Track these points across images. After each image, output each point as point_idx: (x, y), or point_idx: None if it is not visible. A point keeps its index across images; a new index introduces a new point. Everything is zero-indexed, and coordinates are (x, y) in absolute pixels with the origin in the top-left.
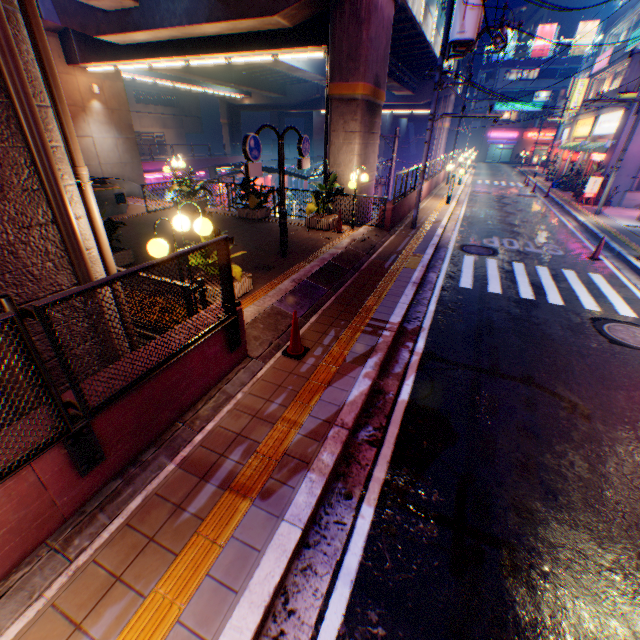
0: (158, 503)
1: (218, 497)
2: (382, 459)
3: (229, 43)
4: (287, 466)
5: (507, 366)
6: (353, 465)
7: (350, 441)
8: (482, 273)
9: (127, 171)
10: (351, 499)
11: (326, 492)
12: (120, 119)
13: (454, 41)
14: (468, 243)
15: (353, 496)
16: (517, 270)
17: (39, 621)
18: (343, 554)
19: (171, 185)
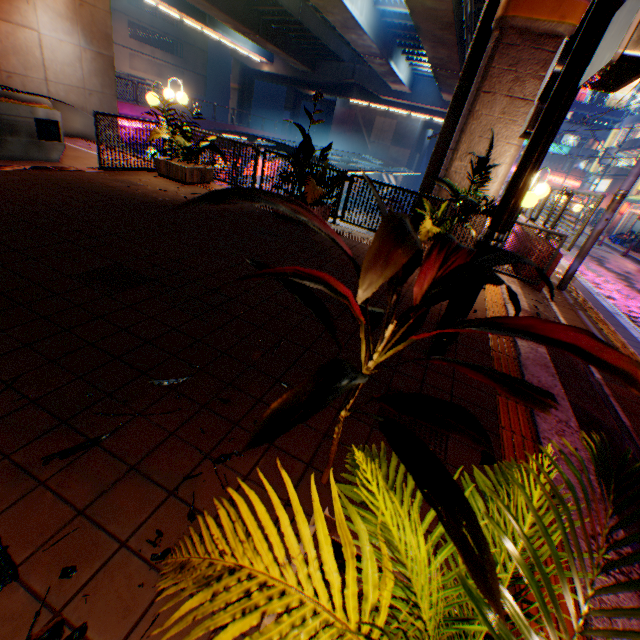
0: None
1: None
2: None
3: None
4: None
5: None
6: None
7: None
8: None
9: (91, 103)
10: None
11: None
12: (92, 19)
13: None
14: None
15: None
16: None
17: None
18: None
19: (156, 142)
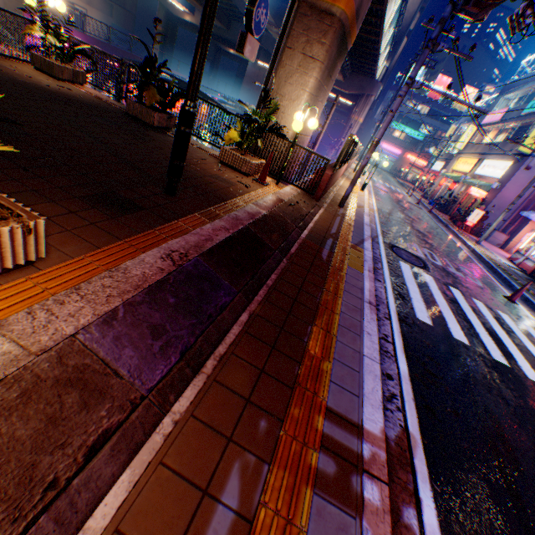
0: None
1: None
2: None
3: None
4: None
5: None
6: None
7: None
8: (430, 297)
9: None
10: None
11: None
12: None
13: None
14: (395, 243)
15: None
16: (460, 300)
17: None
18: None
19: None
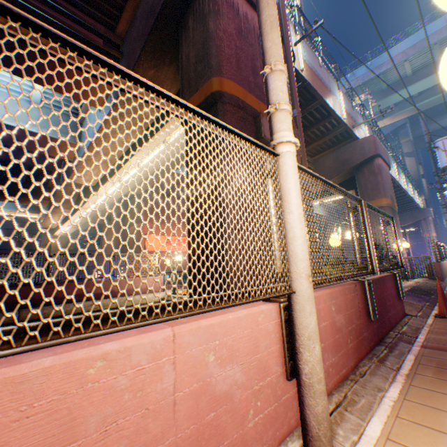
0: (431, 358)
1: None
2: None
3: None
4: None
5: None
6: None
7: None
8: None
9: None
10: None
11: None
12: None
13: (443, 167)
14: None
15: None
16: None
17: (409, 389)
18: None
19: None
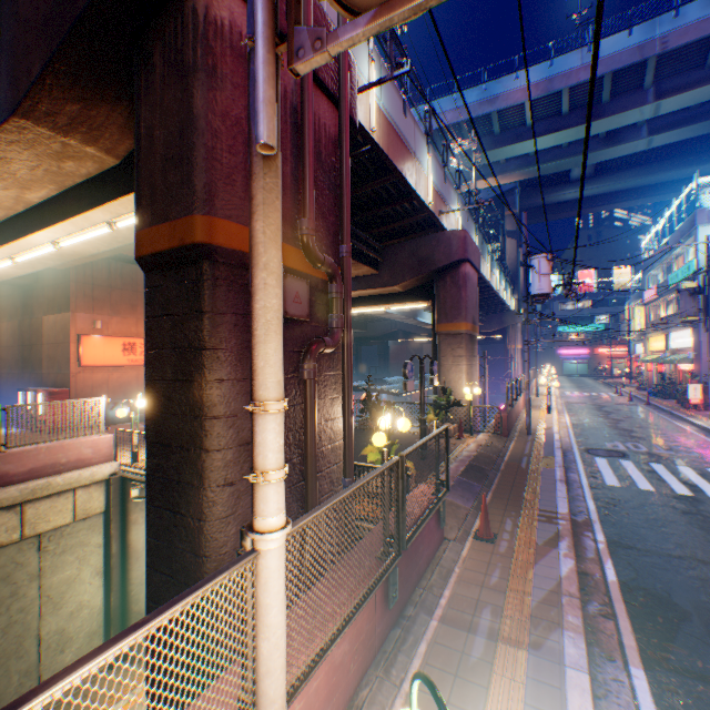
0: (442, 648)
1: (492, 646)
2: (623, 629)
3: (352, 302)
4: (539, 624)
5: (702, 553)
6: (598, 633)
7: (582, 613)
8: (622, 472)
9: None
10: (614, 661)
11: (586, 654)
12: None
13: (534, 294)
14: (591, 446)
15: (615, 658)
16: (658, 469)
17: None
18: (636, 706)
19: None
